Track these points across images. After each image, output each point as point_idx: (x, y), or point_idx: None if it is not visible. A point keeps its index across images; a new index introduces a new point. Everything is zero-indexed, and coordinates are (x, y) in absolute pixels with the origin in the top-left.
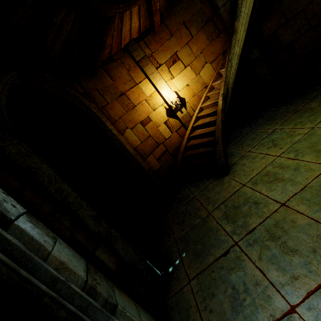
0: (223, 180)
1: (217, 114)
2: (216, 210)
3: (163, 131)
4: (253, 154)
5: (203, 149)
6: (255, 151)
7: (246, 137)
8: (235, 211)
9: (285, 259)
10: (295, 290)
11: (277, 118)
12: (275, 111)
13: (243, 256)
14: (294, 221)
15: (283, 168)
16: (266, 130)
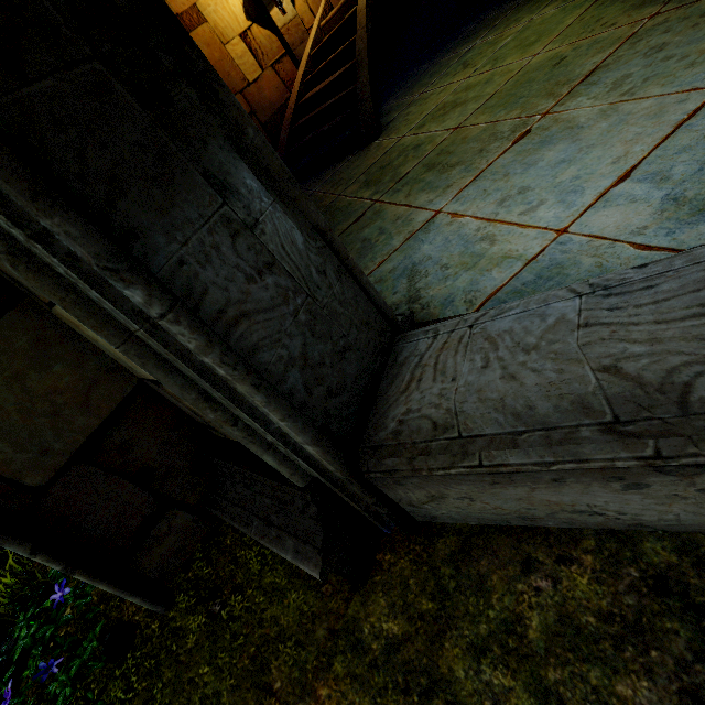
0: (369, 148)
1: None
2: (351, 187)
3: (239, 60)
4: (428, 93)
5: (334, 99)
6: (431, 88)
7: (421, 77)
8: (382, 172)
9: (441, 178)
10: (445, 196)
11: (481, 29)
12: (481, 20)
13: (384, 207)
14: (465, 138)
15: (470, 88)
16: (457, 53)
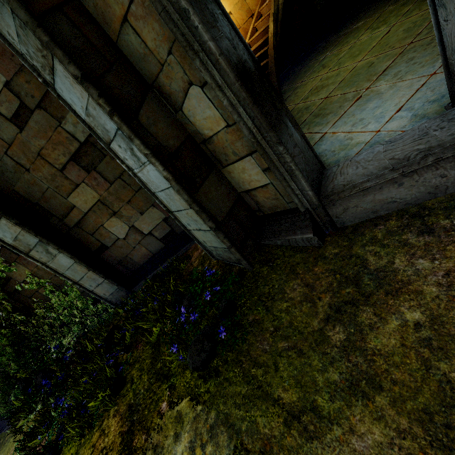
0: None
1: (269, 40)
2: None
3: None
4: (305, 82)
5: None
6: (307, 79)
7: (299, 73)
8: None
9: (323, 120)
10: (327, 127)
11: (328, 46)
12: (327, 41)
13: None
14: (331, 102)
15: (329, 78)
16: (317, 60)
